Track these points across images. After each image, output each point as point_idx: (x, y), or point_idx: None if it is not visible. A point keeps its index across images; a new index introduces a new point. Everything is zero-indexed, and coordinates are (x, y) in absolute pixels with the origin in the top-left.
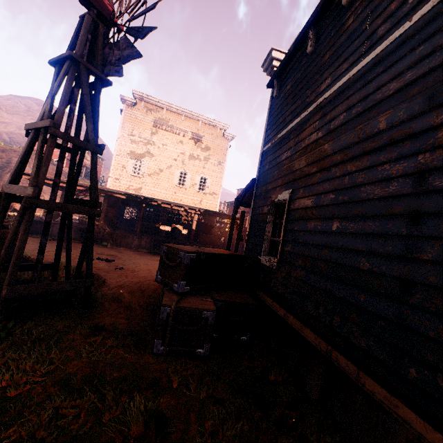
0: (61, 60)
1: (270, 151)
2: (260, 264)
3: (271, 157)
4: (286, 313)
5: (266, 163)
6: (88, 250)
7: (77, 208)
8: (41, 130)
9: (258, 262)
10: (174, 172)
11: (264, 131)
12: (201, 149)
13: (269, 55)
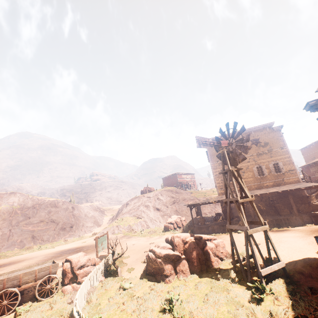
0: (225, 172)
1: None
2: None
3: None
4: None
5: None
6: (272, 247)
7: (260, 228)
8: (233, 201)
9: None
10: (251, 169)
11: None
12: (261, 146)
13: (307, 105)
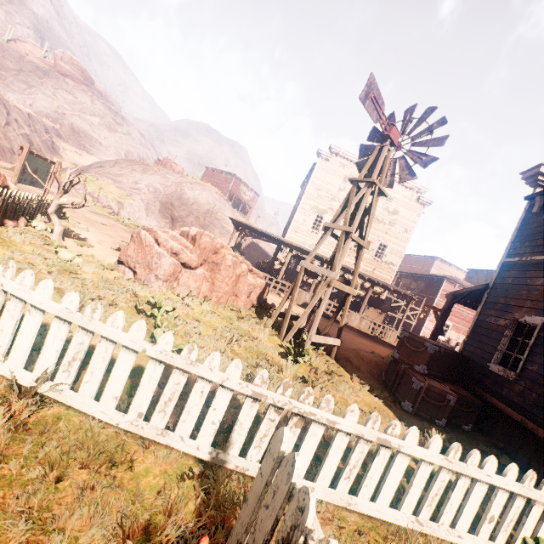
0: (362, 181)
1: (516, 267)
2: (486, 370)
3: (518, 274)
4: (524, 419)
5: (509, 277)
6: (343, 318)
7: (348, 288)
8: (342, 232)
9: (483, 367)
10: None
11: (510, 241)
12: (387, 212)
13: (535, 168)
